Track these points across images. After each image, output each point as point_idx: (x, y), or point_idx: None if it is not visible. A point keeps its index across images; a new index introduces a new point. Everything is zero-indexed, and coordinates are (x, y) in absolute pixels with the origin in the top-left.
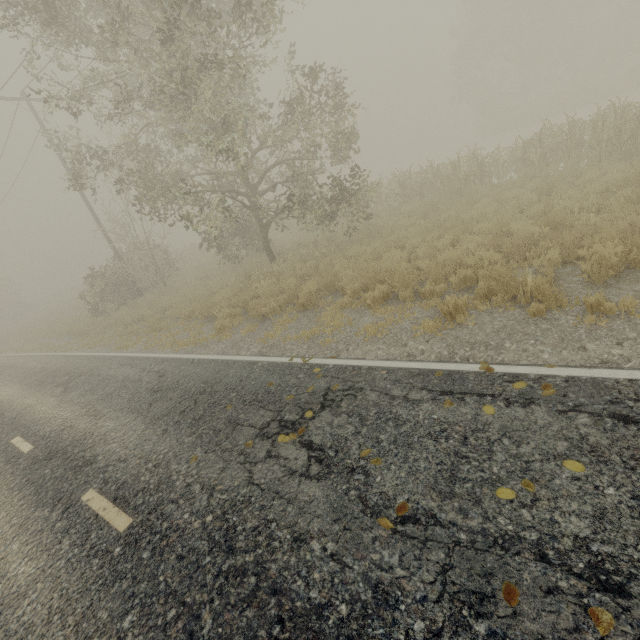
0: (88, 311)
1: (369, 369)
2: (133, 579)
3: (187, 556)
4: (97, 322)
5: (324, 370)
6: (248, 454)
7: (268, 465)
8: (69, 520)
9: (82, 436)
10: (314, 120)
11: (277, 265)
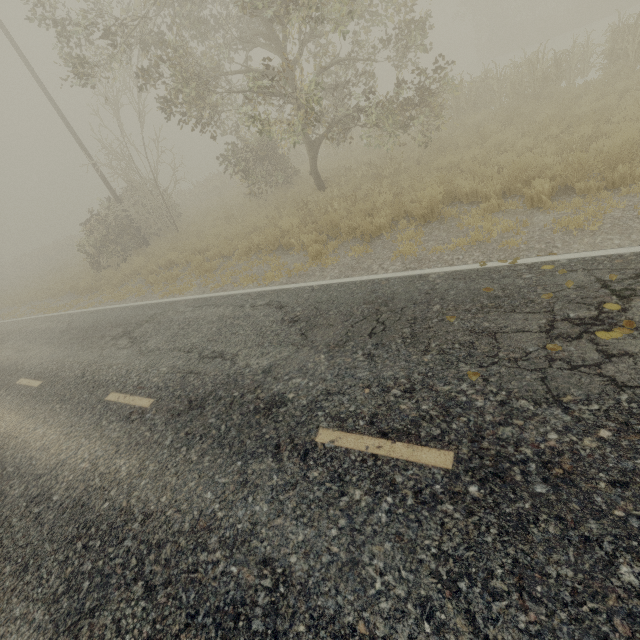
0: (90, 264)
1: (639, 255)
2: (559, 520)
3: (631, 481)
4: (109, 274)
5: (559, 266)
6: (566, 358)
7: (625, 364)
8: (327, 467)
9: (226, 379)
10: None
11: (337, 189)
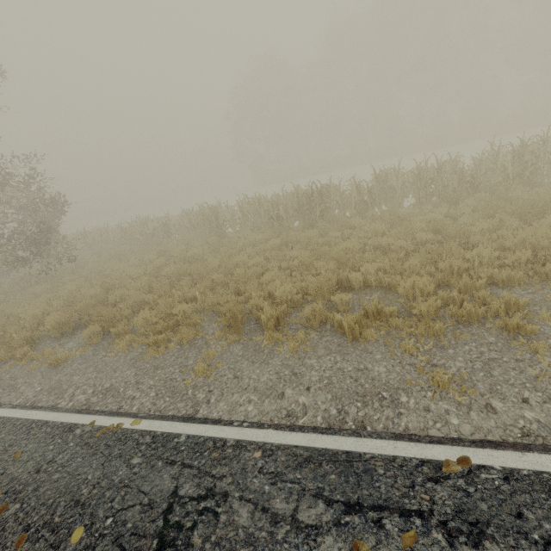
0: None
1: None
2: None
3: None
4: None
5: None
6: None
7: None
8: None
9: None
10: (10, 188)
11: None
